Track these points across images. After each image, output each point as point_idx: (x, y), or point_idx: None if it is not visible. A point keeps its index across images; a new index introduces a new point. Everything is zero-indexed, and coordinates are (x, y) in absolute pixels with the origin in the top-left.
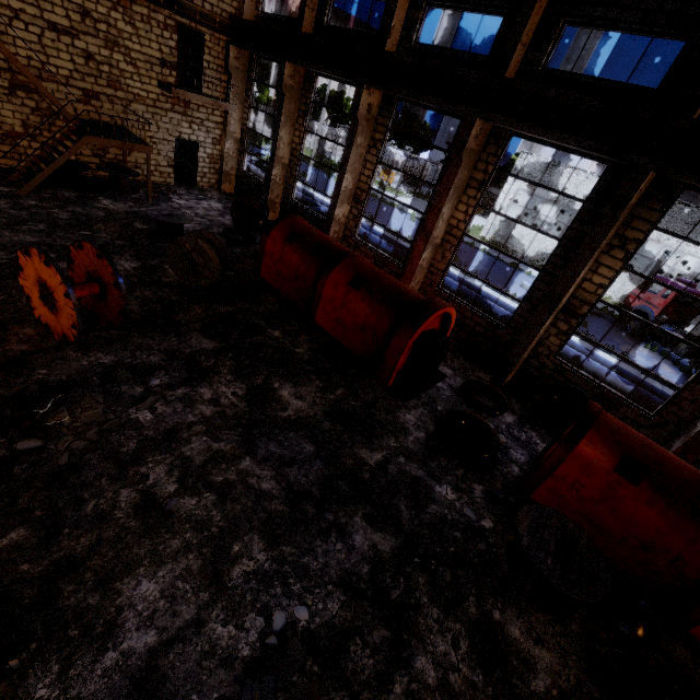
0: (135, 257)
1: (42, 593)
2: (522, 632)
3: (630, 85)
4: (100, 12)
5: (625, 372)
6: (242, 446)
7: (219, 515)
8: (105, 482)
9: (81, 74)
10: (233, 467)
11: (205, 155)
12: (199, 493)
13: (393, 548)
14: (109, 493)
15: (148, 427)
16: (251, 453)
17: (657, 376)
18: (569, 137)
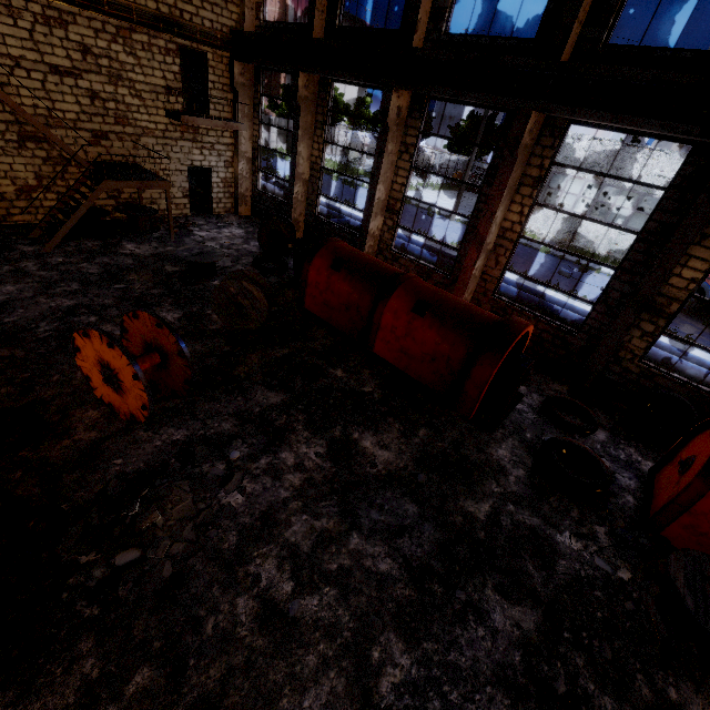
0: (175, 306)
1: None
2: None
3: None
4: (100, 47)
5: (706, 362)
6: (344, 520)
7: (346, 614)
8: (217, 592)
9: (88, 115)
10: (343, 549)
11: (218, 180)
12: (318, 589)
13: (537, 624)
14: (225, 606)
15: (242, 512)
16: (355, 527)
17: None
18: (650, 121)
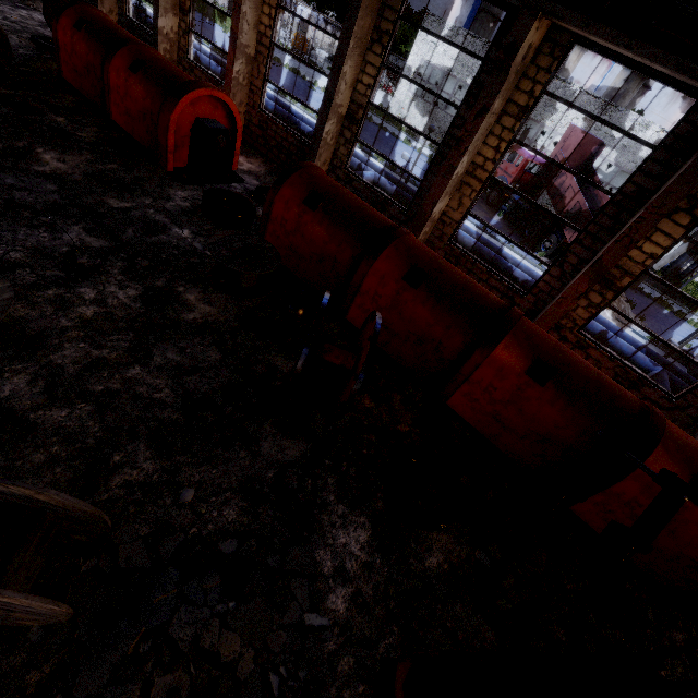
0: None
1: None
2: (197, 298)
3: None
4: None
5: None
6: None
7: None
8: None
9: None
10: None
11: None
12: None
13: (103, 247)
14: None
15: None
16: None
17: (408, 172)
18: None
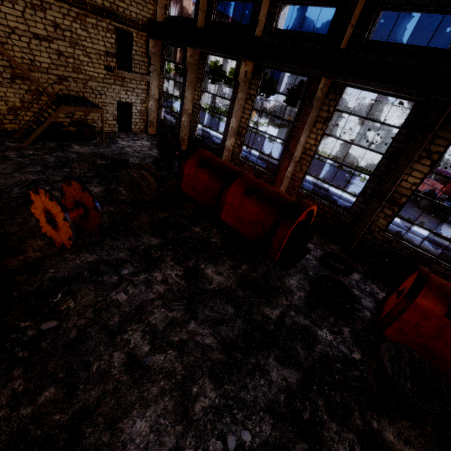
0: (100, 184)
1: (71, 435)
2: (394, 436)
3: (429, 48)
4: (65, 24)
5: (427, 237)
6: (187, 313)
7: (180, 366)
8: (102, 348)
9: (55, 66)
10: (184, 329)
11: (136, 111)
12: (165, 351)
13: (297, 380)
14: (106, 356)
15: (124, 304)
16: (194, 317)
17: None
18: (389, 86)
